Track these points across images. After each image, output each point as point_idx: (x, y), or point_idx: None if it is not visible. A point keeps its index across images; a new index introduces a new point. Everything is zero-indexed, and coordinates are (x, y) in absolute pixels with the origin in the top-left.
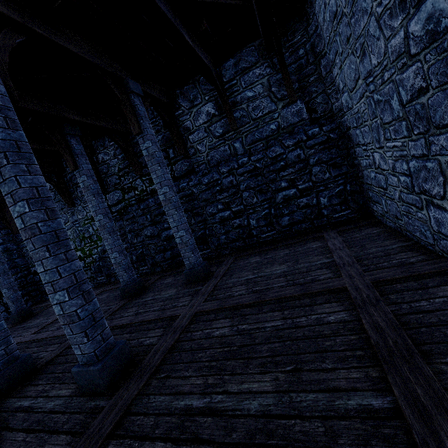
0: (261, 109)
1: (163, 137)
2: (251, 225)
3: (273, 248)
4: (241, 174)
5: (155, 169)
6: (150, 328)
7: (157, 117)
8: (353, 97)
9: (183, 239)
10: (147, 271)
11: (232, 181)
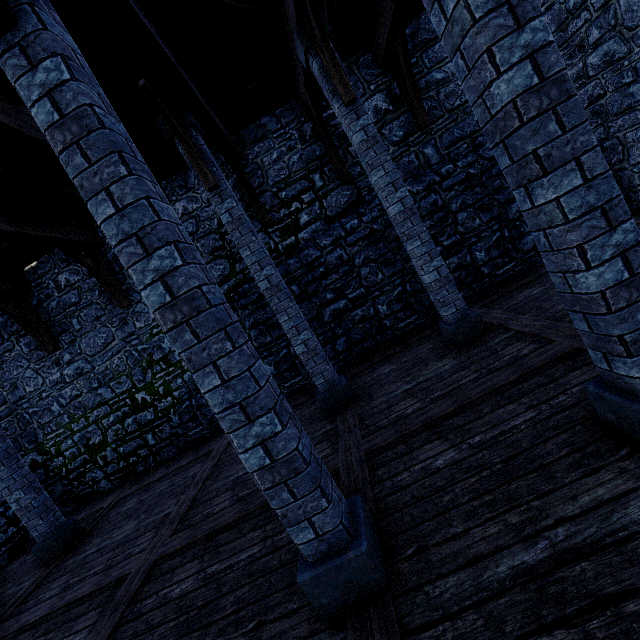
0: (458, 95)
1: (301, 157)
2: (478, 260)
3: (536, 278)
4: (449, 188)
5: (380, 160)
6: (547, 380)
7: (286, 126)
8: (639, 34)
9: (441, 271)
10: (302, 385)
11: (435, 202)
